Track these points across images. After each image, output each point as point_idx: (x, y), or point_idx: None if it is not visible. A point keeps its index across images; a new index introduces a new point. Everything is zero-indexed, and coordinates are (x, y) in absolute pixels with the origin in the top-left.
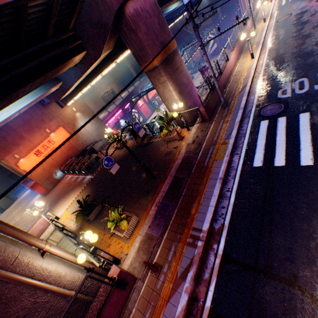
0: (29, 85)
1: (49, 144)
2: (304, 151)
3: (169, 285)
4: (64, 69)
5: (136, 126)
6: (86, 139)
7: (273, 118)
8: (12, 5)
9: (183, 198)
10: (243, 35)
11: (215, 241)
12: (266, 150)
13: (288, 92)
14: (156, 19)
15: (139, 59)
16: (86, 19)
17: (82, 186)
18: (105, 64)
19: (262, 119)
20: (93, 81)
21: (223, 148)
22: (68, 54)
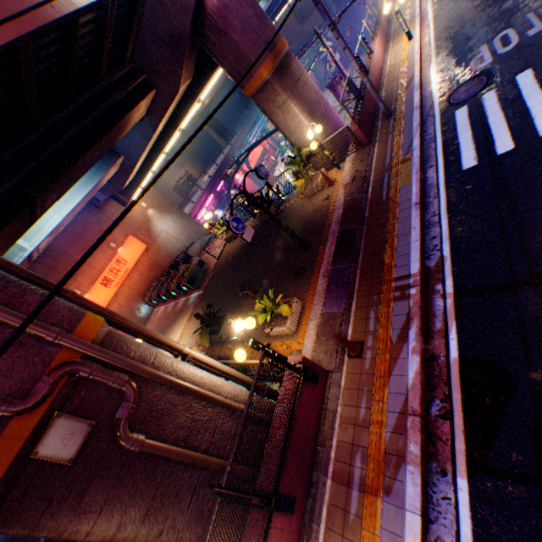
0: (91, 151)
1: (120, 266)
2: (540, 117)
3: (384, 358)
4: (129, 127)
5: (261, 170)
6: (172, 249)
7: (473, 100)
8: (63, 21)
9: (364, 253)
10: (386, 7)
11: (437, 281)
12: (477, 142)
13: (487, 57)
14: (251, 10)
15: (238, 77)
16: (150, 36)
17: (189, 309)
18: (184, 108)
19: (455, 108)
20: (169, 143)
21: (406, 167)
22: (133, 98)
